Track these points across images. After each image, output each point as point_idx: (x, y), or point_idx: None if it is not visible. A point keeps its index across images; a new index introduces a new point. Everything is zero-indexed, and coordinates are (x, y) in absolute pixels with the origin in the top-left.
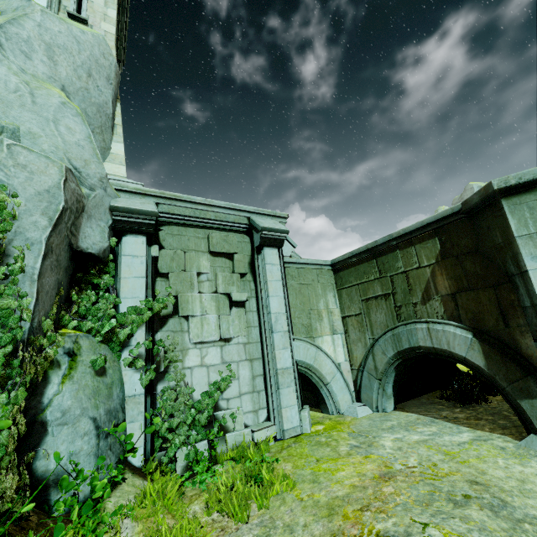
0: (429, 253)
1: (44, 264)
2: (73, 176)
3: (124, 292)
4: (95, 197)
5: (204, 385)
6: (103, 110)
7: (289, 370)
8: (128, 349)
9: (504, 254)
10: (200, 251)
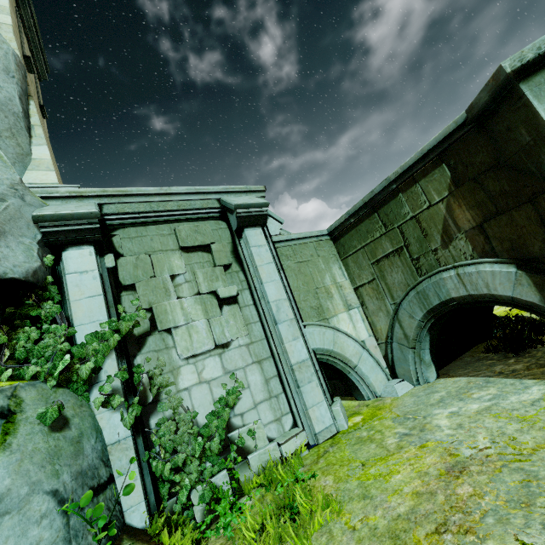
0: (438, 186)
1: None
2: None
3: (78, 318)
4: (7, 209)
5: (208, 405)
6: (8, 108)
7: (306, 363)
8: (98, 386)
9: (537, 155)
10: (169, 250)
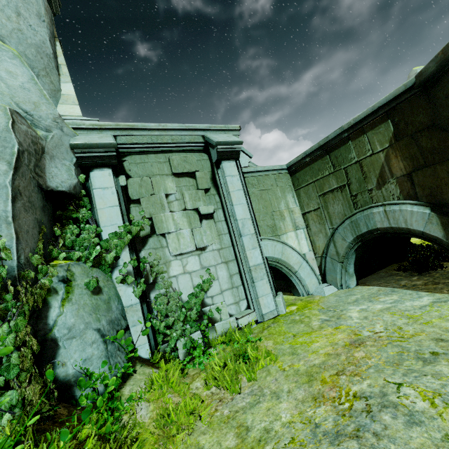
0: (382, 138)
1: (15, 207)
2: (22, 118)
3: (103, 221)
4: (53, 138)
5: (189, 288)
6: (42, 50)
7: (260, 266)
8: (118, 269)
9: None
10: (164, 174)
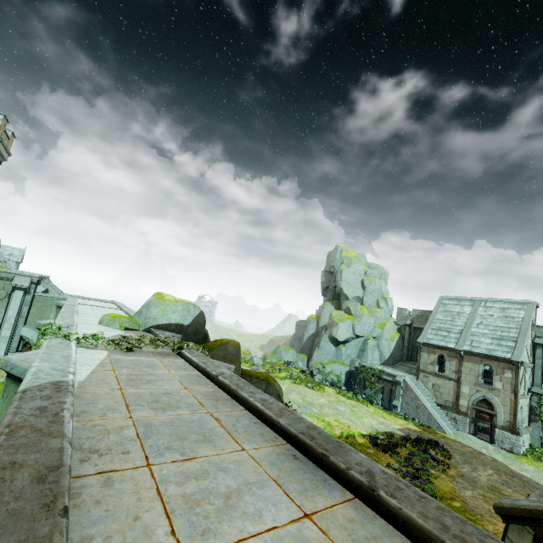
0: None
1: None
2: None
3: None
4: None
5: None
6: None
7: (7, 337)
8: None
9: None
10: None
